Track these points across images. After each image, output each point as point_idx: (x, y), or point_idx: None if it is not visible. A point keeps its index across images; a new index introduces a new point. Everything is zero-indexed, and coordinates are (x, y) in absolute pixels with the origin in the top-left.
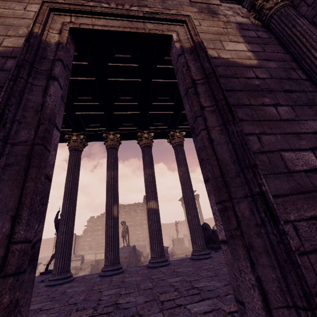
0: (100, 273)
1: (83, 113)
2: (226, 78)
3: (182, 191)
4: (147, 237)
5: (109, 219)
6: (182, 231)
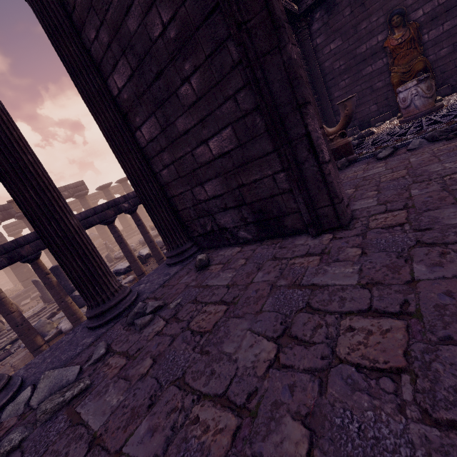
0: None
1: None
2: None
3: None
4: None
5: None
6: None
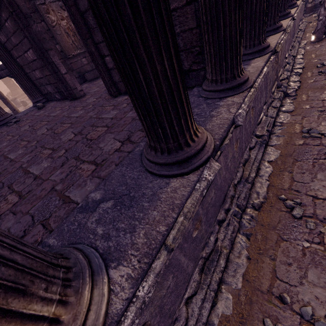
0: None
1: None
2: None
3: None
4: None
5: None
6: None
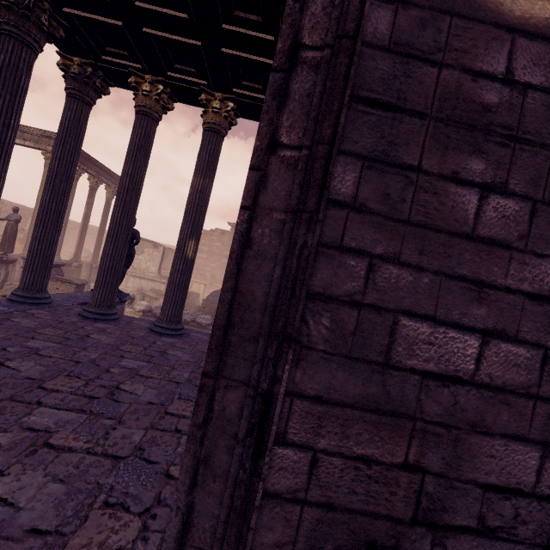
0: (151, 325)
1: (158, 34)
2: (403, 58)
3: None
4: None
5: (178, 258)
6: None
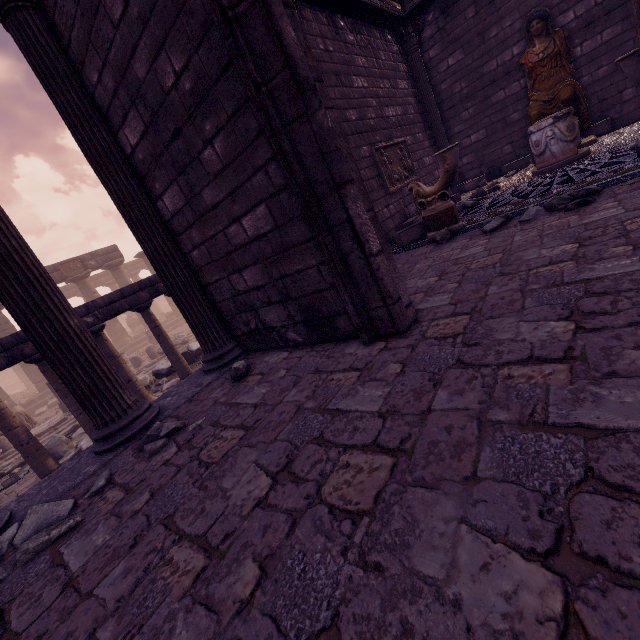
0: None
1: None
2: None
3: None
4: None
5: None
6: None
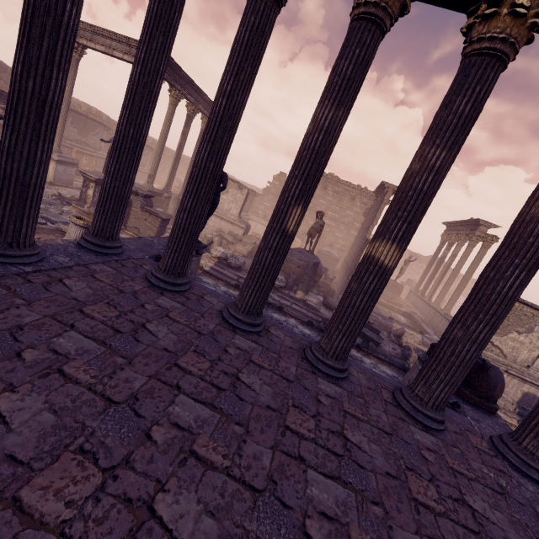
0: (224, 310)
1: None
2: None
3: (490, 261)
4: (348, 250)
5: (273, 229)
6: (410, 269)
